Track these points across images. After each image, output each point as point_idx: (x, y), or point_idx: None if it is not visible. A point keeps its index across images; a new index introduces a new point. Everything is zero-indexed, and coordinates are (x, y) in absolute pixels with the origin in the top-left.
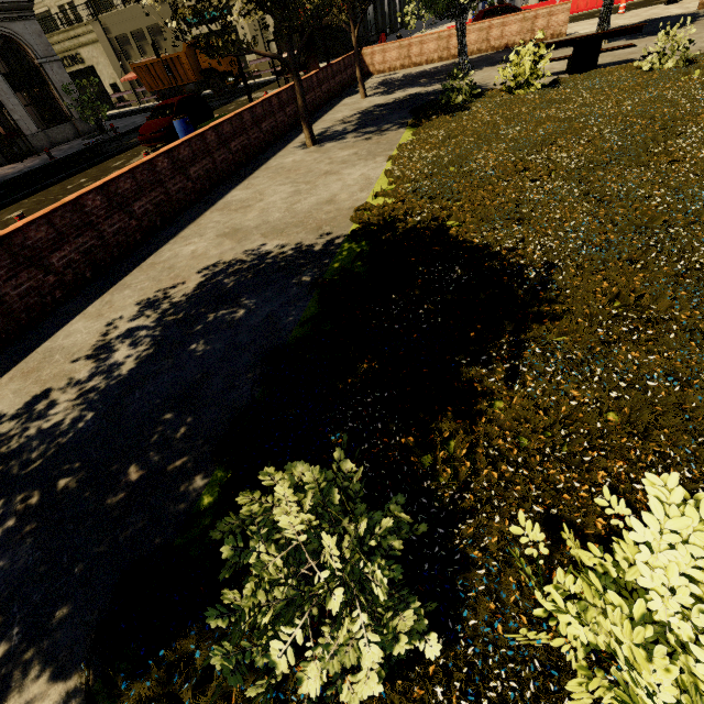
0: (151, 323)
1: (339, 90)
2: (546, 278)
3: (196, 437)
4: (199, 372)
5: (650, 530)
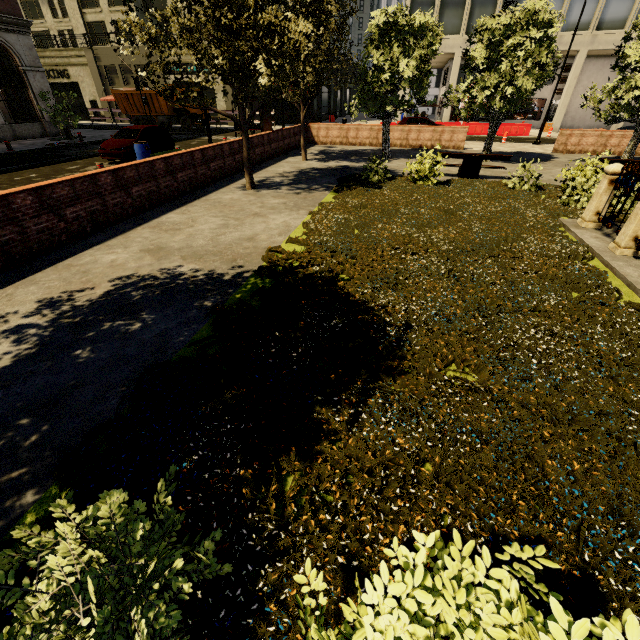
0: (44, 323)
1: (286, 150)
2: (402, 337)
3: (45, 447)
4: (74, 379)
5: (377, 593)
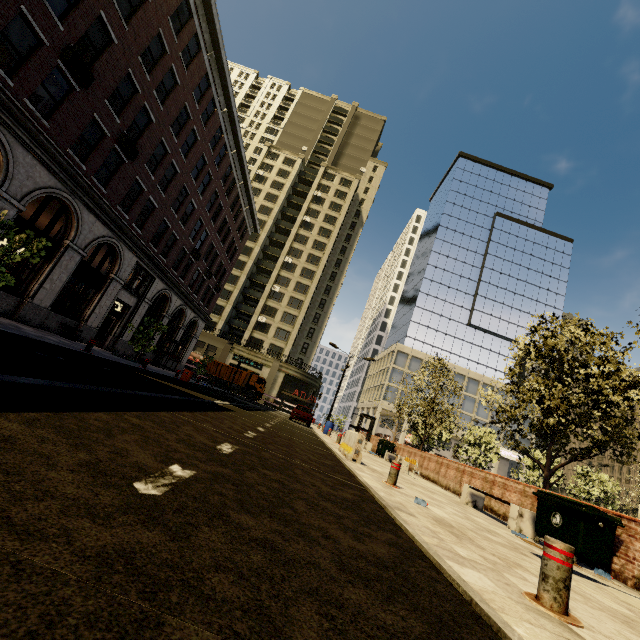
0: None
1: None
2: None
3: None
4: None
5: None
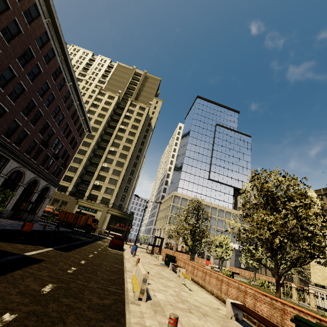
0: None
1: None
2: None
3: None
4: None
5: None
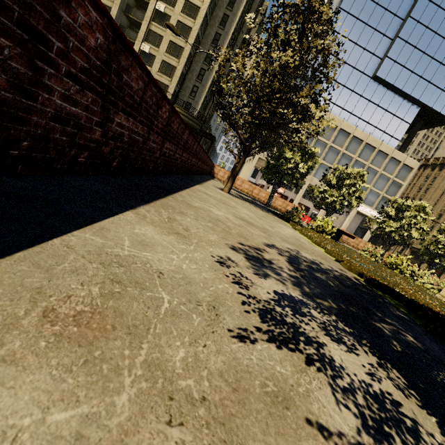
0: (306, 299)
1: (206, 173)
2: None
3: None
4: None
5: None
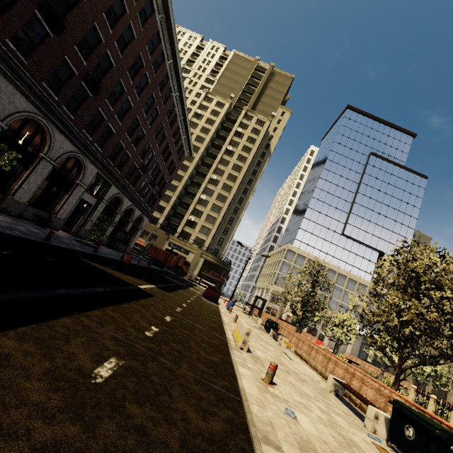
0: None
1: None
2: None
3: None
4: None
5: None
